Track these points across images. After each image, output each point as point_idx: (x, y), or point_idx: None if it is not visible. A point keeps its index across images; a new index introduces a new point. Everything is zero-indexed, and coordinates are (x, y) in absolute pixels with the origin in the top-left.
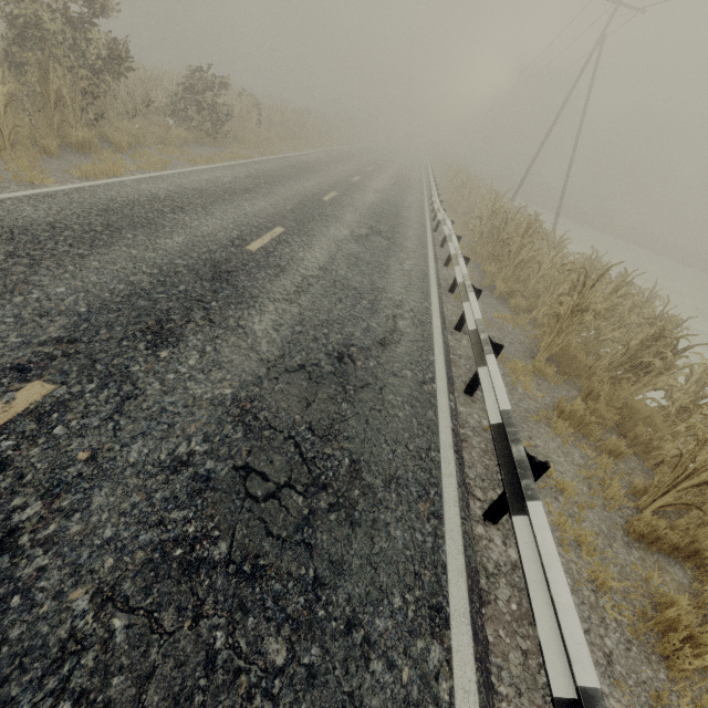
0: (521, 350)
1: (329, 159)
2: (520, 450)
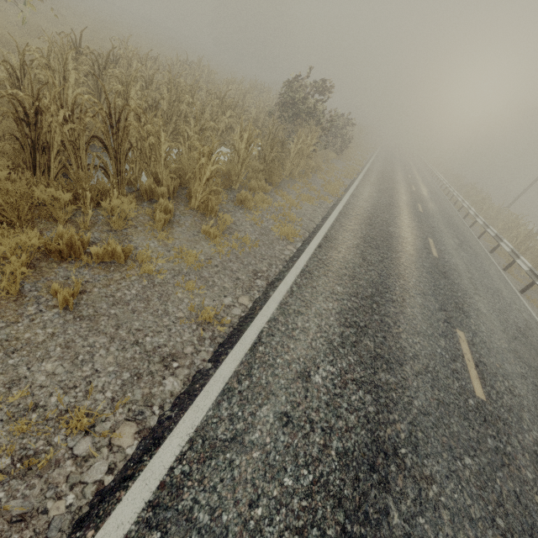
0: None
1: (387, 168)
2: None
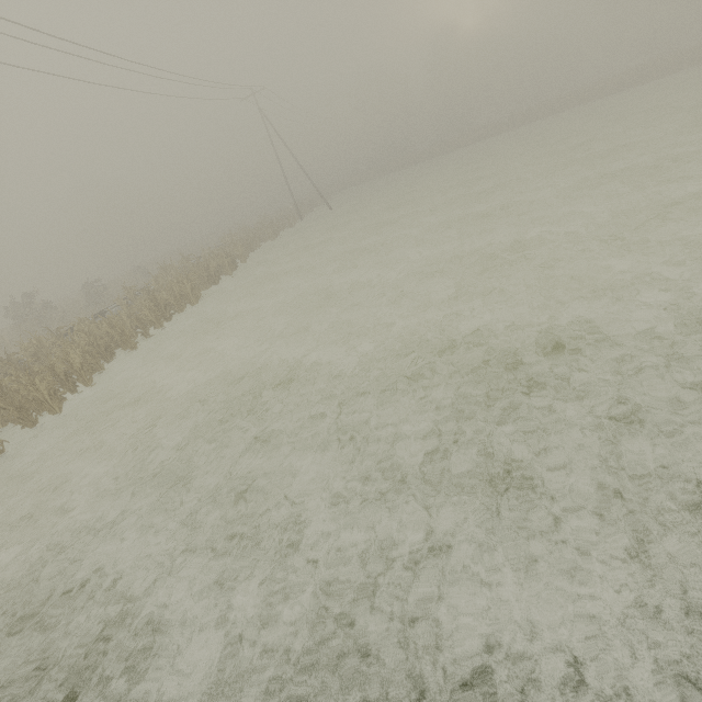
0: None
1: None
2: None
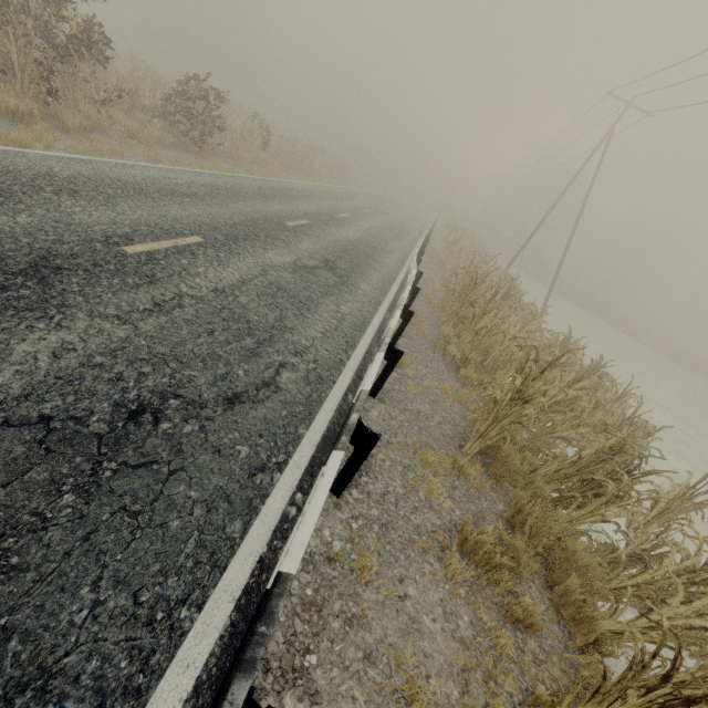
0: (450, 434)
1: (325, 193)
2: (234, 699)
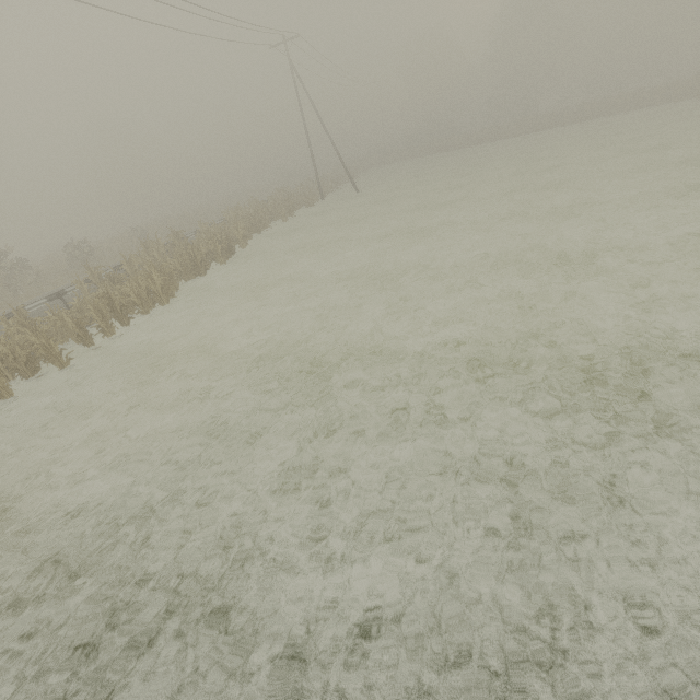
0: None
1: None
2: None
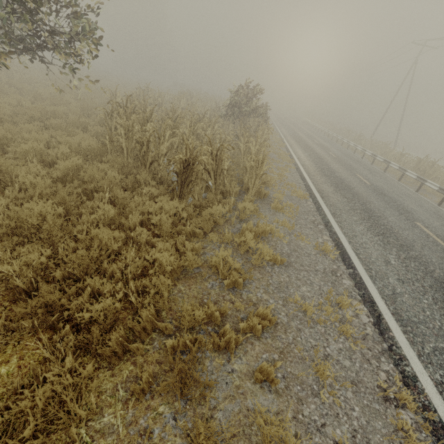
0: None
1: (290, 131)
2: None
